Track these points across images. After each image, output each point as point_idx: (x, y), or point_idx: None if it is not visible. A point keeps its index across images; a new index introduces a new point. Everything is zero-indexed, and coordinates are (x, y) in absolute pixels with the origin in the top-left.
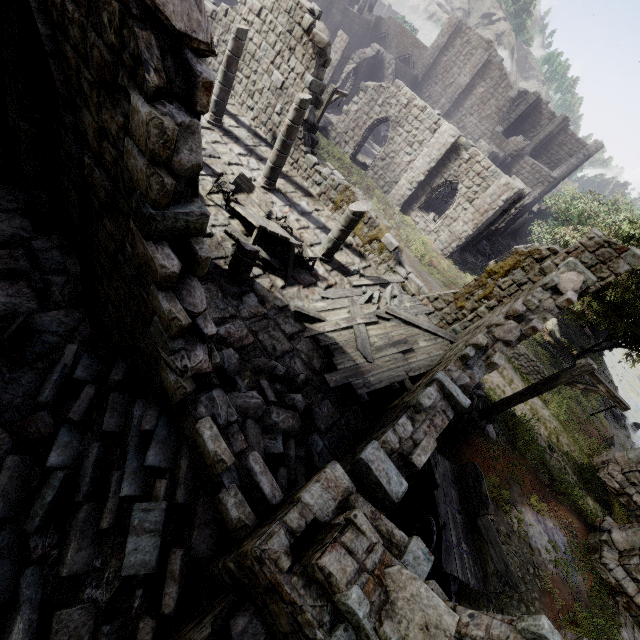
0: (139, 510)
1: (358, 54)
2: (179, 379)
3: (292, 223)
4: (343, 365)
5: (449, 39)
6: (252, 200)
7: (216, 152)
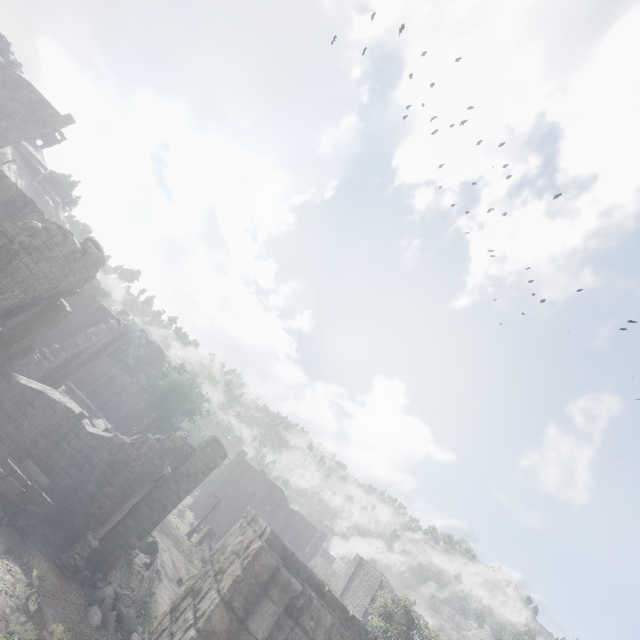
0: None
1: None
2: None
3: None
4: None
5: (356, 570)
6: None
7: None
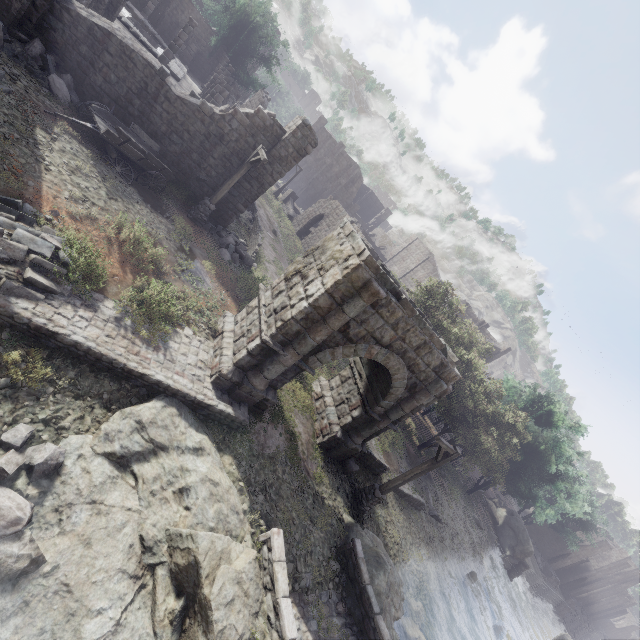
0: None
1: None
2: None
3: None
4: None
5: (409, 245)
6: None
7: None
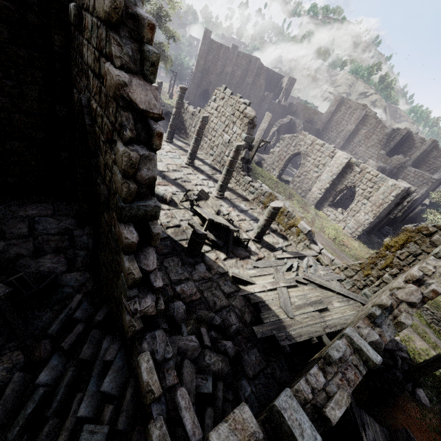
0: (87, 431)
1: (279, 122)
2: (132, 319)
3: (234, 217)
4: (268, 319)
5: (337, 107)
6: (207, 204)
7: (189, 179)
